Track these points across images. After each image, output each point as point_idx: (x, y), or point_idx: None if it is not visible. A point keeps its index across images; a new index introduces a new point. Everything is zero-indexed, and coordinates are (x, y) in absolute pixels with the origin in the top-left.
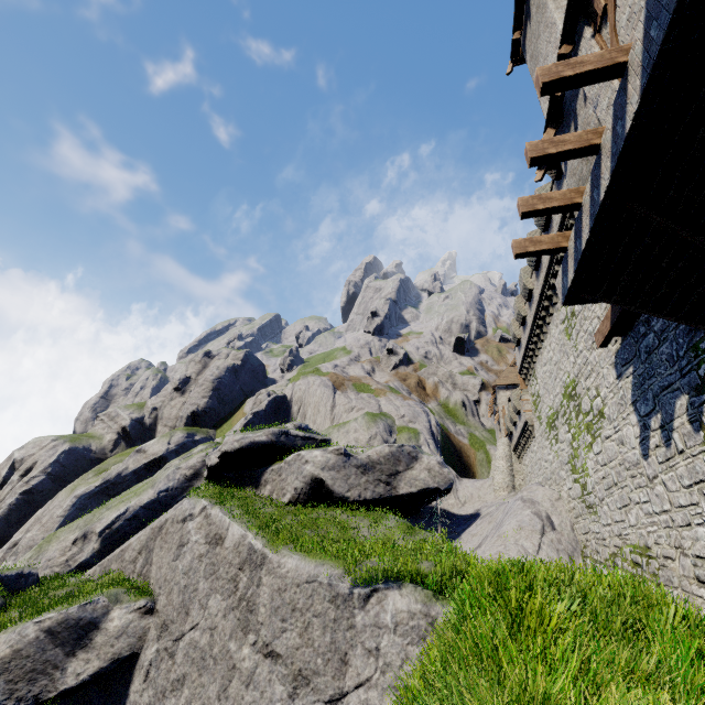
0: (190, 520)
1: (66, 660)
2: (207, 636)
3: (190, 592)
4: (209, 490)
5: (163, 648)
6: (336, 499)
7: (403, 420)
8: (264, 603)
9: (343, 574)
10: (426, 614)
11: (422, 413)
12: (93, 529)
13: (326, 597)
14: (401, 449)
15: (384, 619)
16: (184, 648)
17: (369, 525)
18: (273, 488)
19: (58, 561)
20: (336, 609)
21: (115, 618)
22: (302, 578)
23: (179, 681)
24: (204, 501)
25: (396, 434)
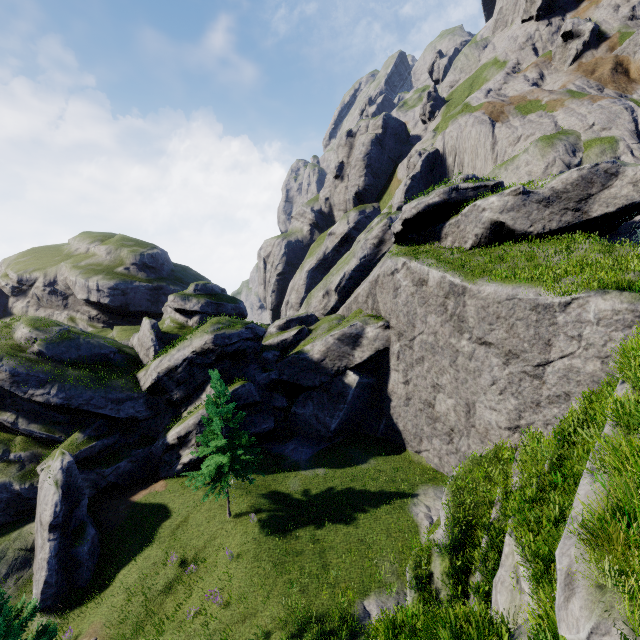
0: (396, 273)
1: (352, 352)
2: (432, 337)
3: (411, 315)
4: (401, 251)
5: (403, 345)
6: (518, 236)
7: (592, 131)
8: (472, 316)
9: (540, 291)
10: (633, 310)
11: (622, 112)
12: (330, 288)
13: (526, 308)
14: (594, 170)
15: (586, 317)
16: (418, 344)
17: (558, 252)
18: (454, 239)
19: (320, 308)
20: (537, 314)
21: (369, 332)
22: (501, 298)
23: (419, 359)
24: (402, 259)
25: (581, 152)
